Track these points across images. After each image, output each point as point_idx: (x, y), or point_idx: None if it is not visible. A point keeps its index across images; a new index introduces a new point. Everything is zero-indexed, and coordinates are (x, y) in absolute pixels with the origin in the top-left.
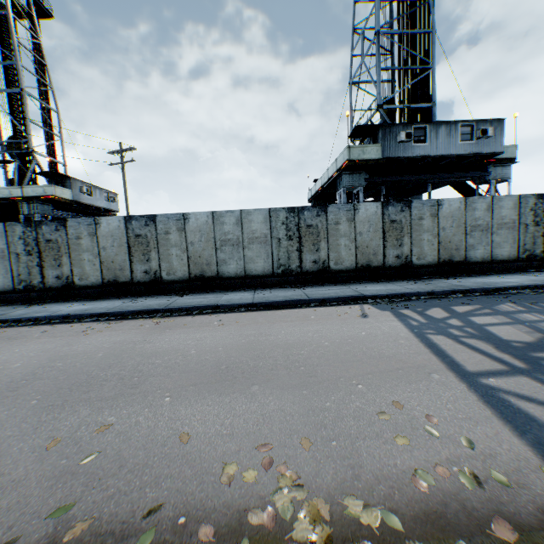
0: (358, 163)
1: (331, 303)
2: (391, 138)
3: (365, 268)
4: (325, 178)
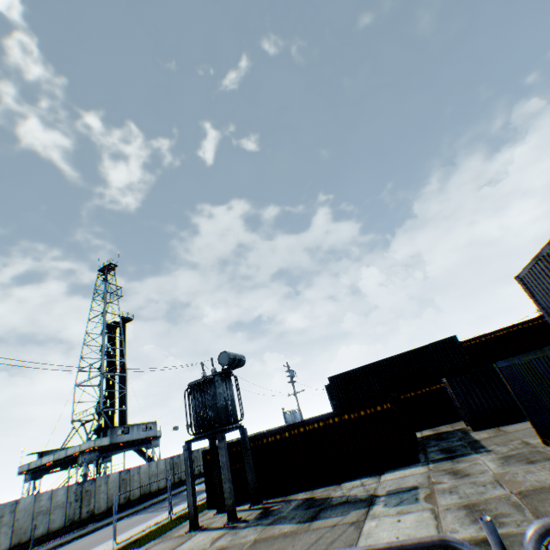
0: (99, 447)
1: (112, 522)
2: (115, 432)
3: (112, 507)
4: (62, 454)
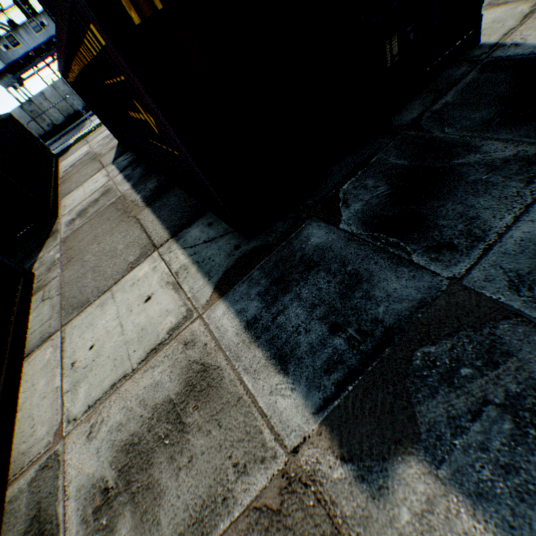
0: None
1: None
2: (0, 52)
3: (41, 138)
4: None
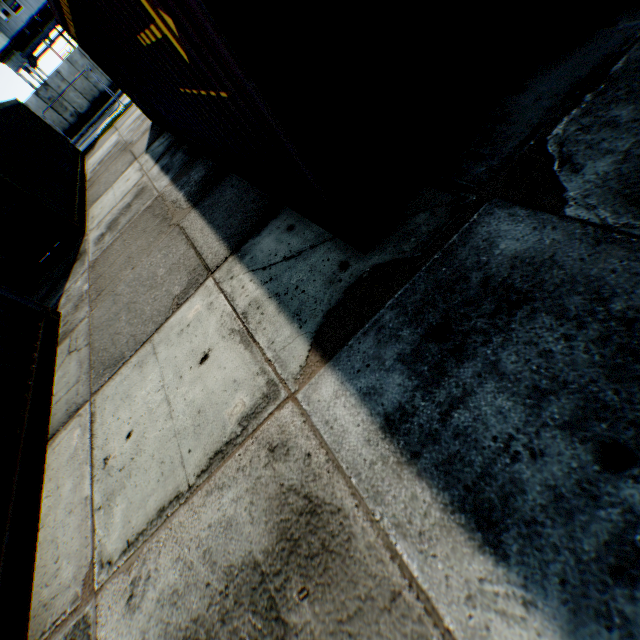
0: (4, 57)
1: None
2: (0, 21)
3: (66, 133)
4: None
